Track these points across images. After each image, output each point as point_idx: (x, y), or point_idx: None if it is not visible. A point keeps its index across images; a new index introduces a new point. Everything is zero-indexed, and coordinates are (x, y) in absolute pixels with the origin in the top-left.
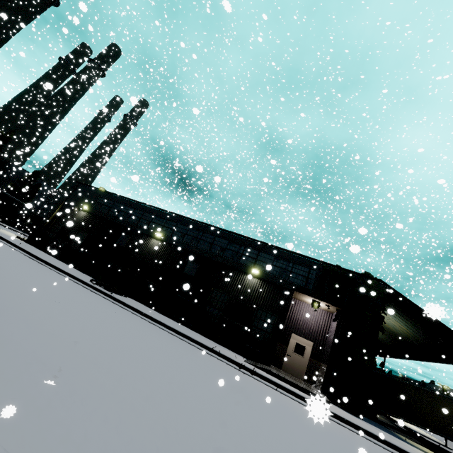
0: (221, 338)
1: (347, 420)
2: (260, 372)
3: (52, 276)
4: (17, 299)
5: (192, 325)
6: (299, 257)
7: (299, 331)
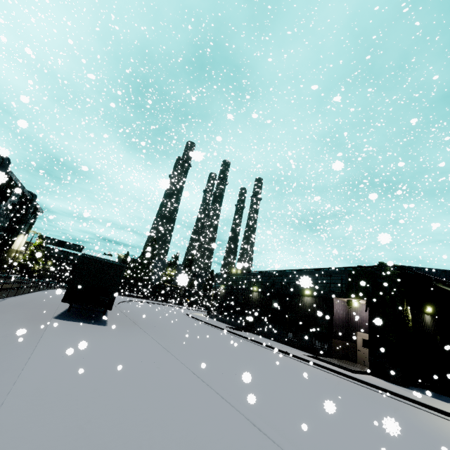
0: (300, 346)
1: (349, 375)
2: (300, 356)
3: (203, 327)
4: (176, 330)
5: (283, 341)
6: (332, 270)
7: (360, 328)
